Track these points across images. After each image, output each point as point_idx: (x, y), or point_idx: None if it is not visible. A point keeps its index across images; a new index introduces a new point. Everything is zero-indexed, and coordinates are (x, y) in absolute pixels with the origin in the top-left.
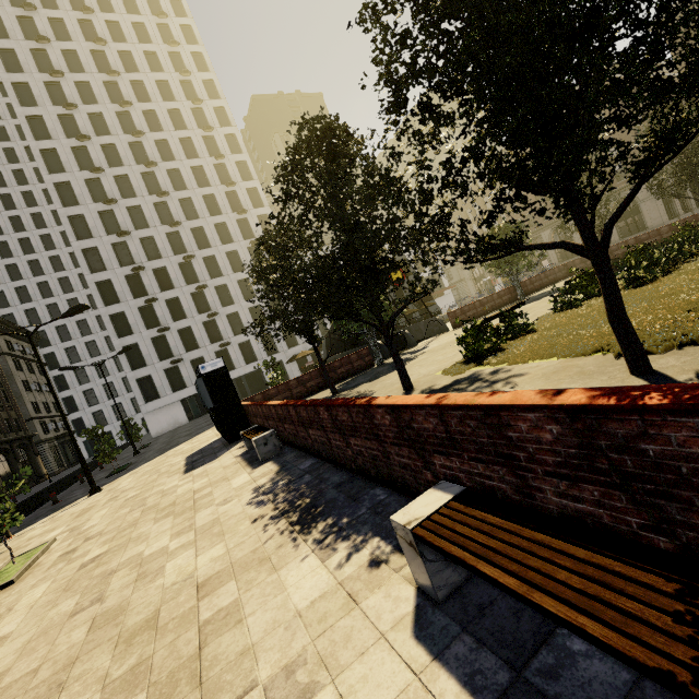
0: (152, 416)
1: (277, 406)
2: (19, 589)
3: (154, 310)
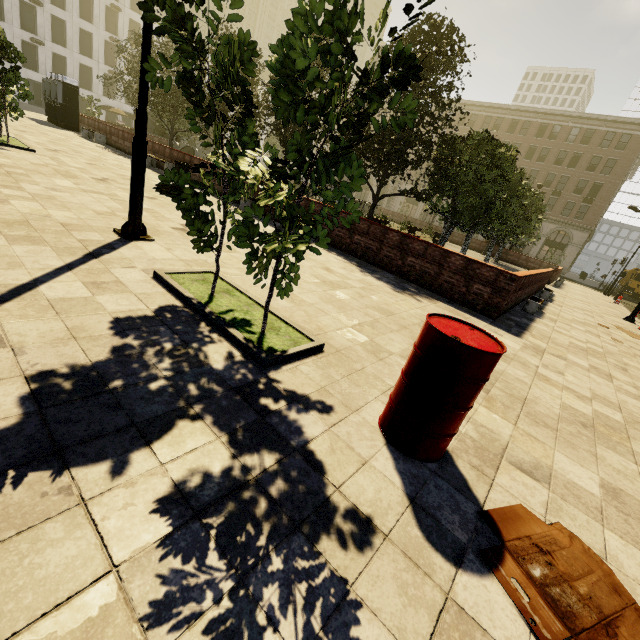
0: None
1: (113, 128)
2: None
3: None
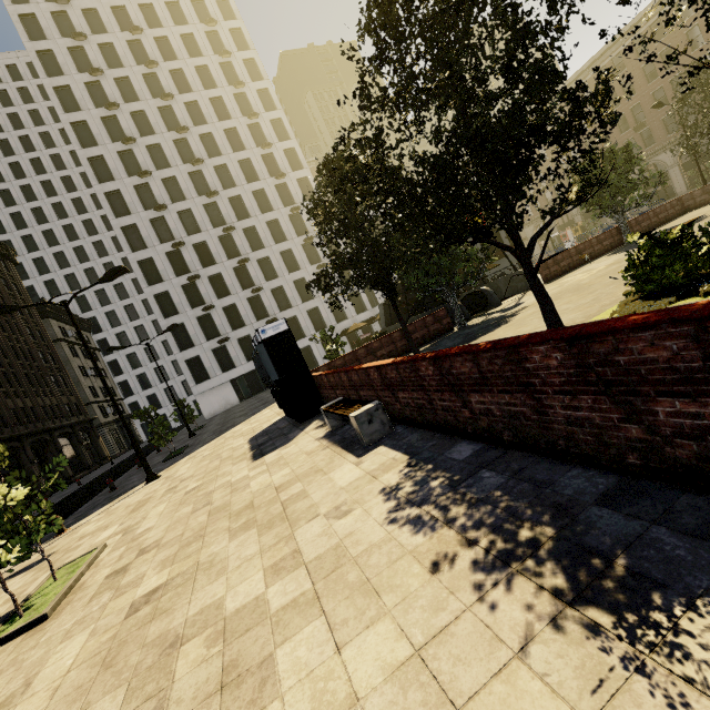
0: (203, 398)
1: (387, 367)
2: (49, 634)
3: (197, 288)
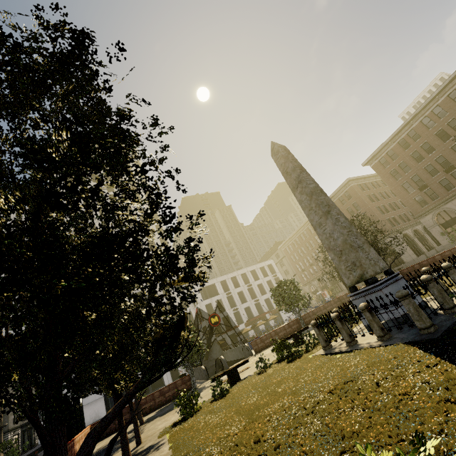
0: None
1: None
2: None
3: None
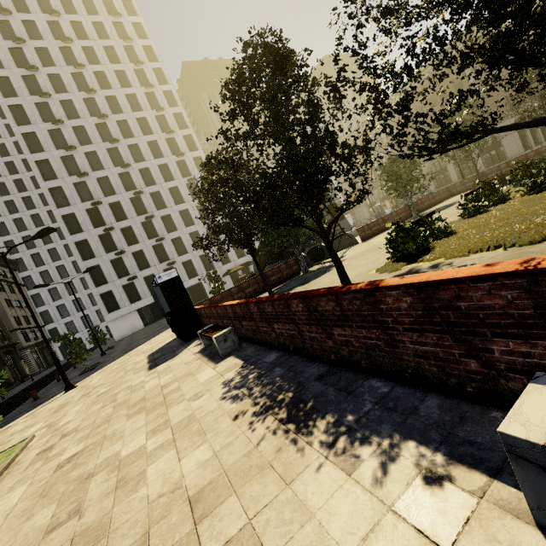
0: (114, 324)
1: (235, 305)
2: None
3: (112, 237)
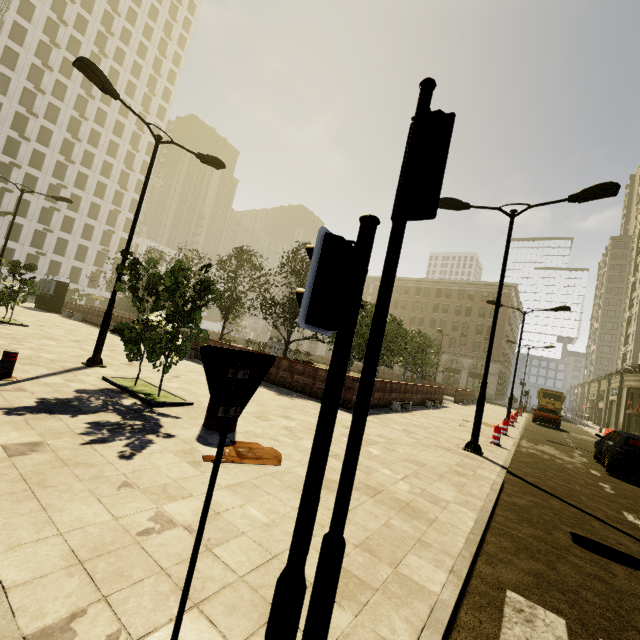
0: None
1: (91, 309)
2: None
3: (3, 196)
